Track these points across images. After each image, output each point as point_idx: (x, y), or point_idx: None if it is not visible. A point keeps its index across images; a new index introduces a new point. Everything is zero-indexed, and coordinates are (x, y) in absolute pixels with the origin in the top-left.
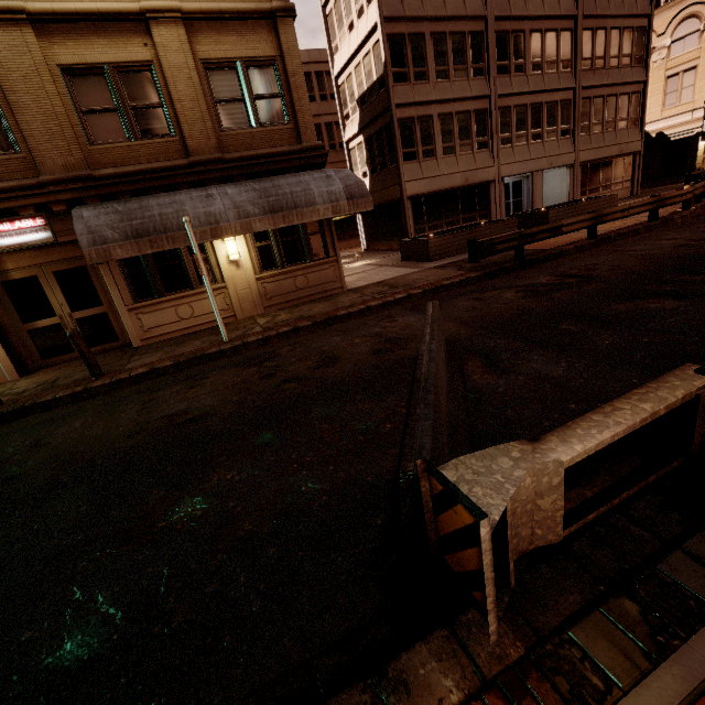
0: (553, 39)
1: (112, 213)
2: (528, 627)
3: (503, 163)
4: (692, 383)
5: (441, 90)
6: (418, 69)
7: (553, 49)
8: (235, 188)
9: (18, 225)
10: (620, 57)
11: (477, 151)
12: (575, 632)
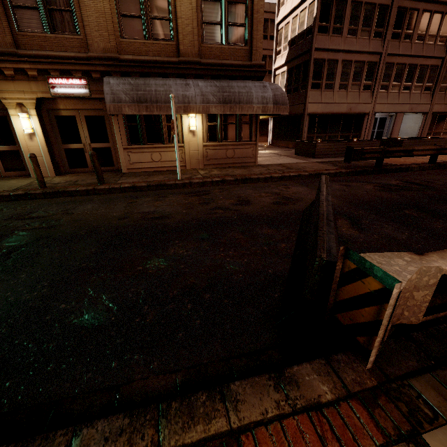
0: (438, 19)
1: (127, 84)
2: (379, 371)
3: (378, 102)
4: None
5: (348, 43)
6: (336, 26)
7: (436, 26)
8: (204, 83)
9: (70, 81)
10: None
11: (362, 91)
12: (413, 382)
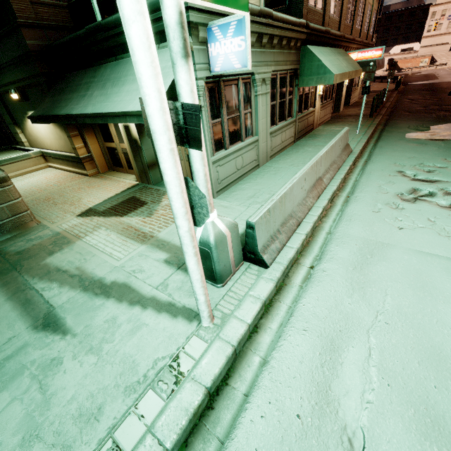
0: None
1: None
2: None
3: None
4: None
5: None
6: None
7: None
8: None
9: None
10: None
11: None
12: None
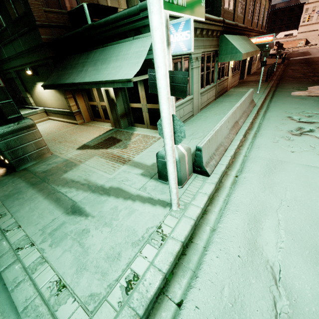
0: None
1: None
2: None
3: None
4: None
5: None
6: None
7: None
8: None
9: None
10: None
11: None
12: None
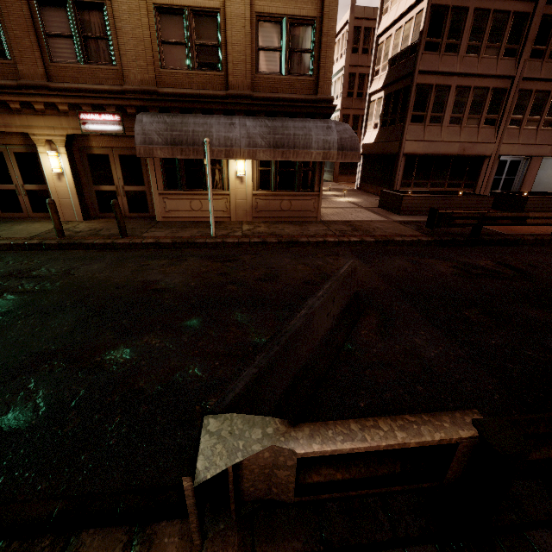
0: None
1: (162, 122)
2: (251, 547)
3: (505, 142)
4: (457, 431)
5: (466, 64)
6: (451, 41)
7: None
8: (252, 122)
9: (103, 117)
10: None
11: (483, 126)
12: None
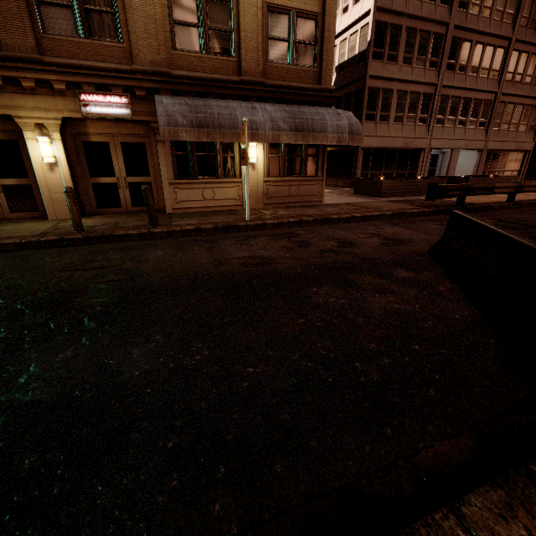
0: (490, 52)
1: (184, 104)
2: None
3: (434, 137)
4: None
5: (403, 72)
6: (391, 52)
7: (489, 59)
8: (272, 107)
9: (108, 99)
10: (533, 77)
11: (418, 124)
12: None
